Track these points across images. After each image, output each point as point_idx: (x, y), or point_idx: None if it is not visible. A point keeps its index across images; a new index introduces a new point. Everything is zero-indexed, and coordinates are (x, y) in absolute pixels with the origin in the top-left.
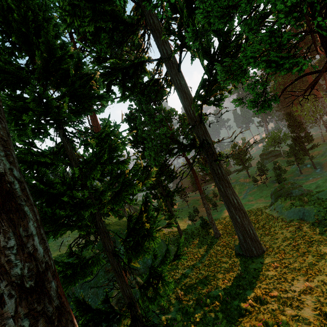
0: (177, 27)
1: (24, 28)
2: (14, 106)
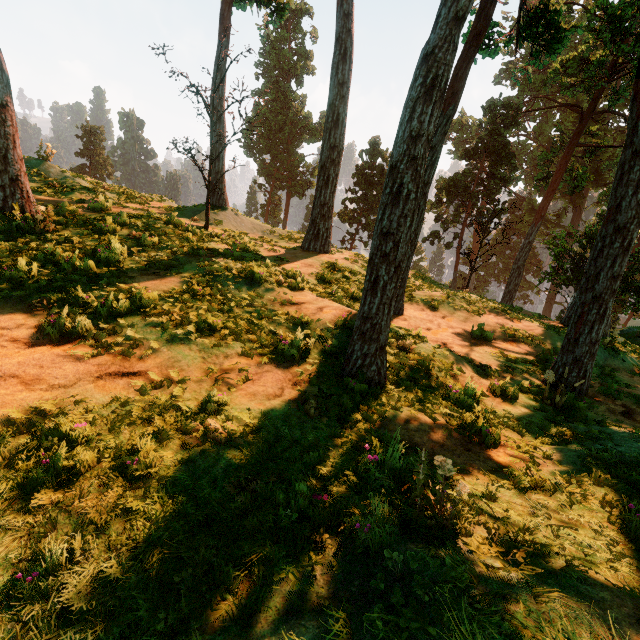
0: None
1: None
2: None
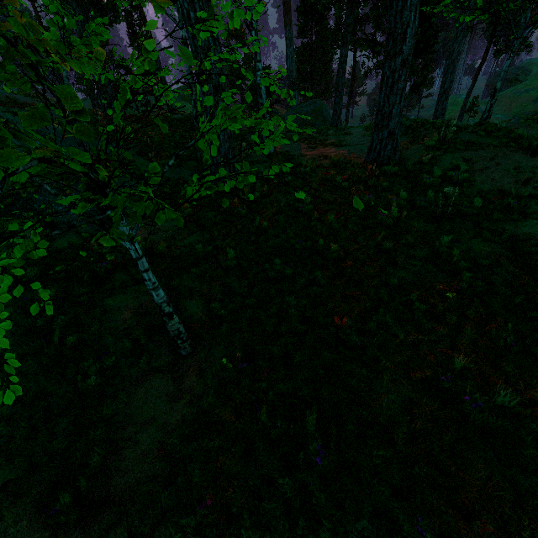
0: None
1: None
2: None
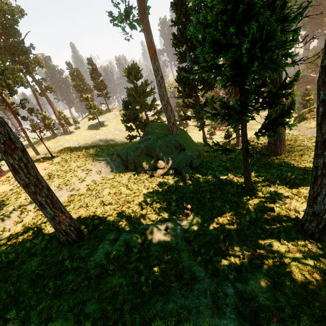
0: None
1: None
2: None
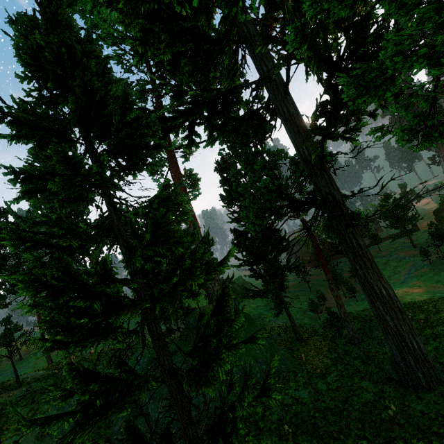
0: (280, 30)
1: (60, 70)
2: (47, 169)
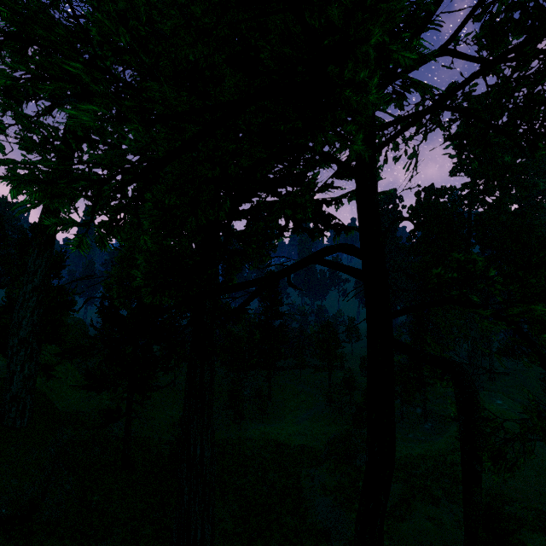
0: None
1: None
2: None
